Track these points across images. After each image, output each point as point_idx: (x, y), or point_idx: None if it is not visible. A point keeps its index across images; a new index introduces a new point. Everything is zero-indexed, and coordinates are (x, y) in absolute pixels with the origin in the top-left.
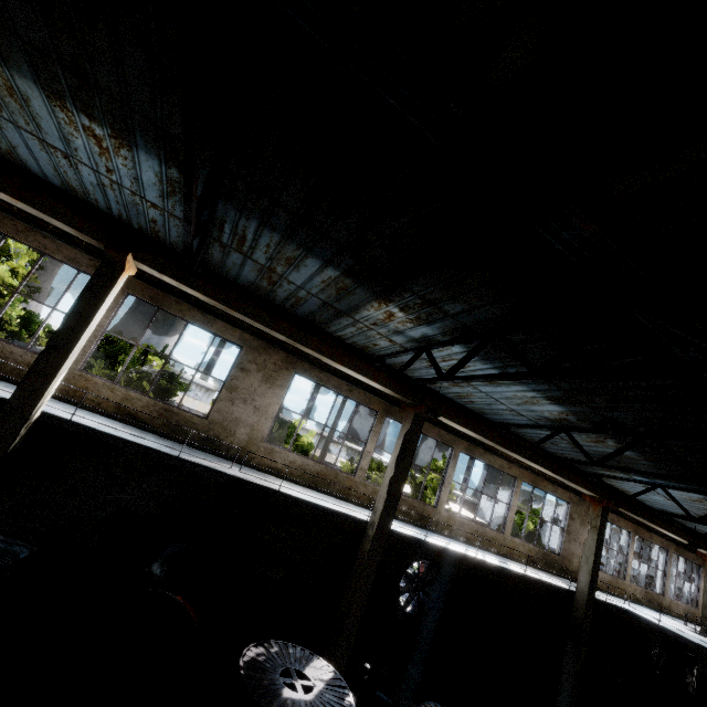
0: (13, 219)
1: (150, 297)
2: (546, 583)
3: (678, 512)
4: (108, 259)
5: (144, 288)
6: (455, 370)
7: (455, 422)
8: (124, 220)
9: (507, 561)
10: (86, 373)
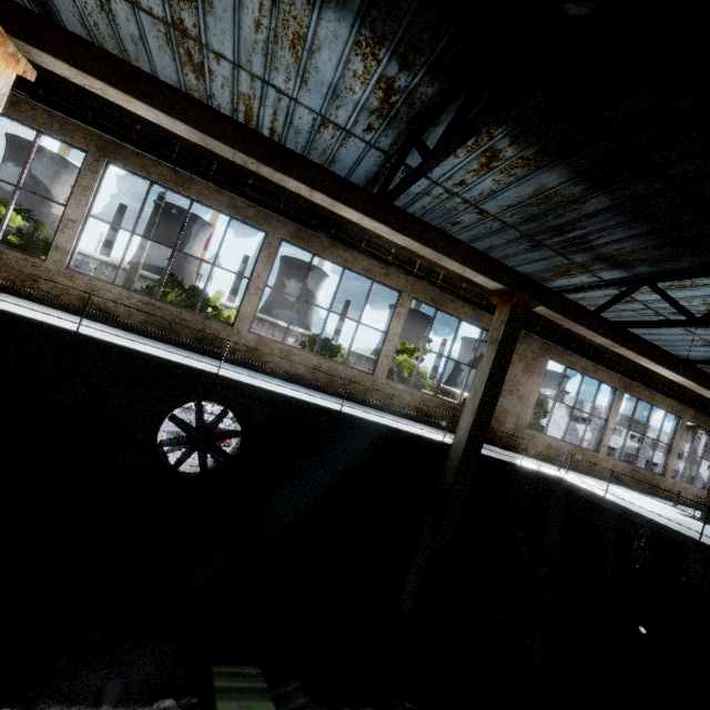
0: None
1: None
2: (392, 430)
3: (699, 354)
4: None
5: None
6: None
7: (98, 77)
8: None
9: (357, 407)
10: None
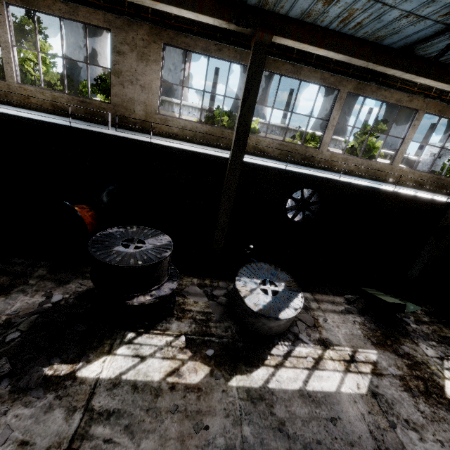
0: None
1: (21, 1)
2: (418, 198)
3: None
4: None
5: None
6: None
7: (308, 43)
8: None
9: (387, 185)
10: (23, 85)
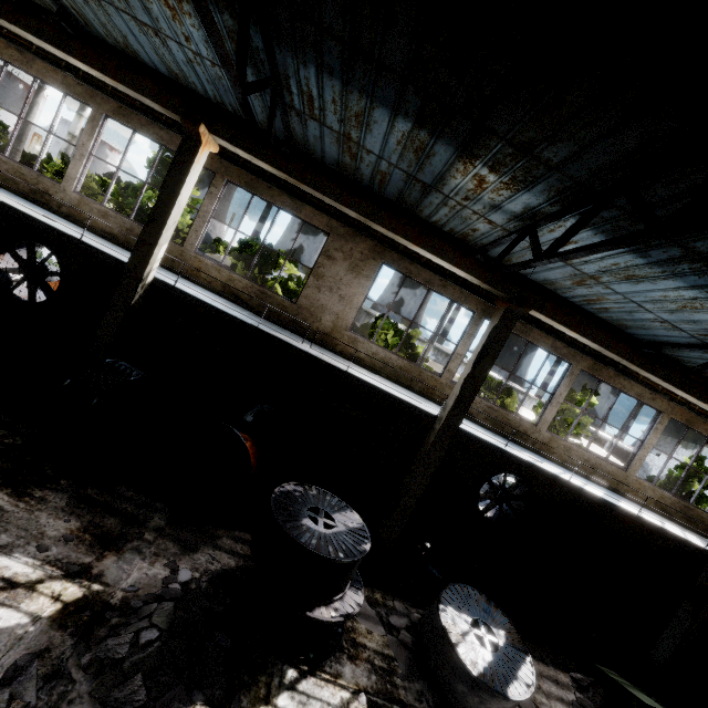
0: (138, 114)
1: (246, 183)
2: (668, 533)
3: None
4: (187, 133)
5: (240, 175)
6: (555, 247)
7: (562, 324)
8: (220, 103)
9: (621, 500)
10: (200, 256)
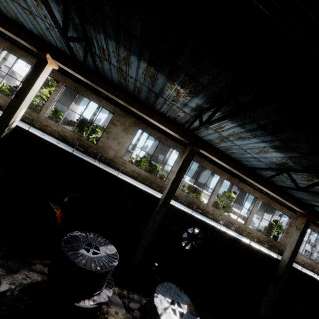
0: (20, 50)
1: (74, 87)
2: (262, 252)
3: None
4: (40, 57)
5: (71, 83)
6: (207, 120)
7: (214, 157)
8: (64, 50)
9: (243, 237)
10: (47, 119)
